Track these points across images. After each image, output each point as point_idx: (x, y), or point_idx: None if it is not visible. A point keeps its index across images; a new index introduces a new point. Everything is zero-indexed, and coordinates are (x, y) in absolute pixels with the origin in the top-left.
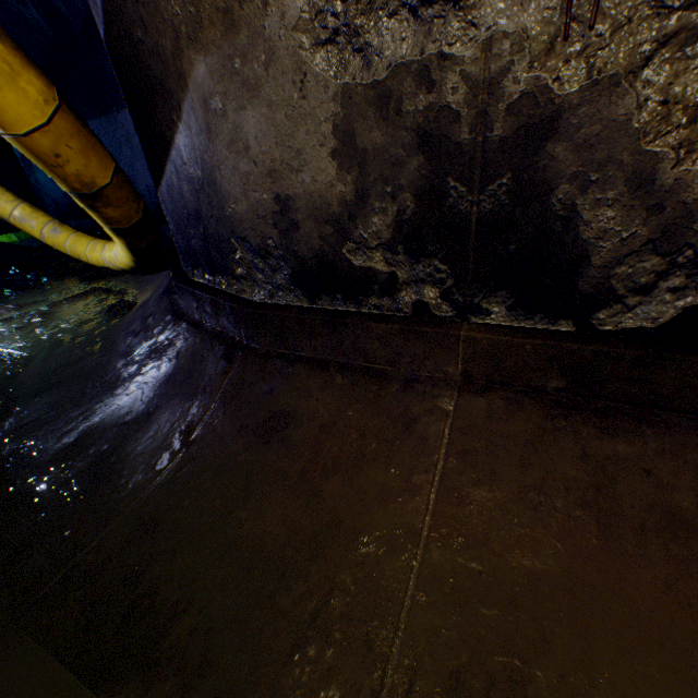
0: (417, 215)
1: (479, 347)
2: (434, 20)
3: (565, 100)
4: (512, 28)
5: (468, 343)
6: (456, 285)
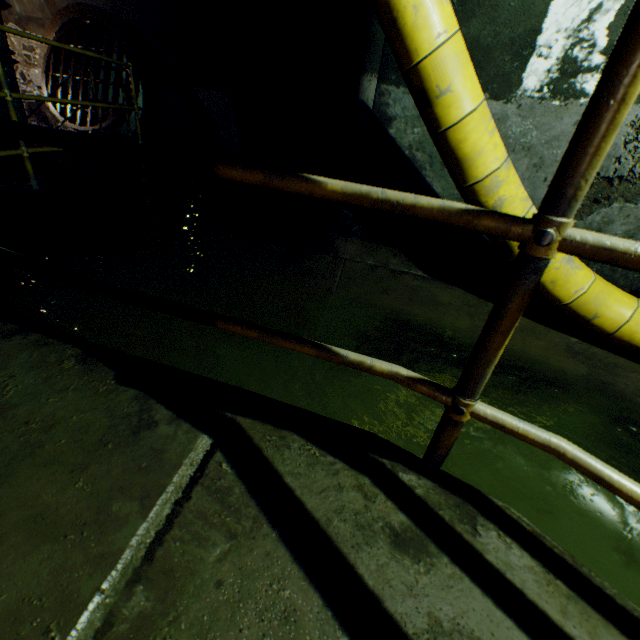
0: (30, 110)
1: None
2: (25, 86)
3: None
4: (33, 90)
5: None
6: (38, 123)
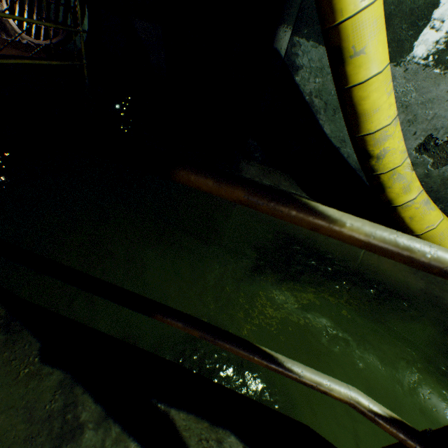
0: None
1: (2, 40)
2: None
3: (1, 11)
4: None
5: (1, 39)
6: None
